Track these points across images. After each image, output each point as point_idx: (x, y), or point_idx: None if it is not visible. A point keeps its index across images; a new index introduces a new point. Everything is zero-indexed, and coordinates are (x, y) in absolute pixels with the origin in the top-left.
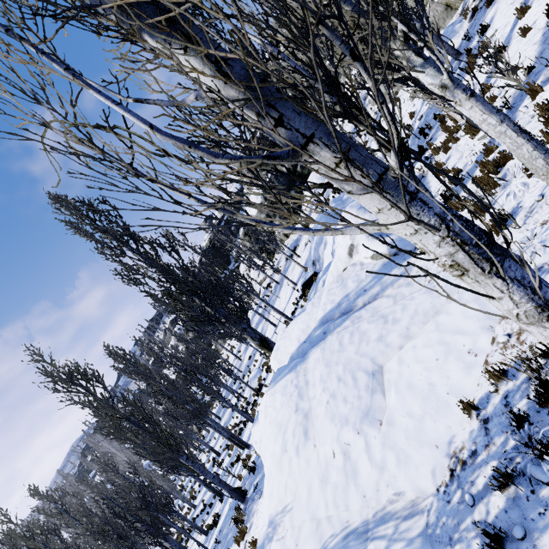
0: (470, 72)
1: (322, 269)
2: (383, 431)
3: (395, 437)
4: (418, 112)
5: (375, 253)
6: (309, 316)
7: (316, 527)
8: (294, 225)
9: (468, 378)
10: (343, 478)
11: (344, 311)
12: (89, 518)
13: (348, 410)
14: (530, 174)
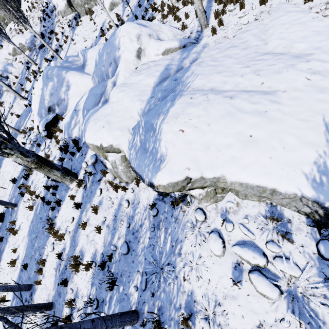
0: None
1: (68, 110)
2: (320, 51)
3: None
4: (122, 14)
5: (167, 48)
6: (135, 88)
7: None
8: None
9: (326, 22)
10: None
11: (177, 69)
12: None
13: (283, 64)
14: None
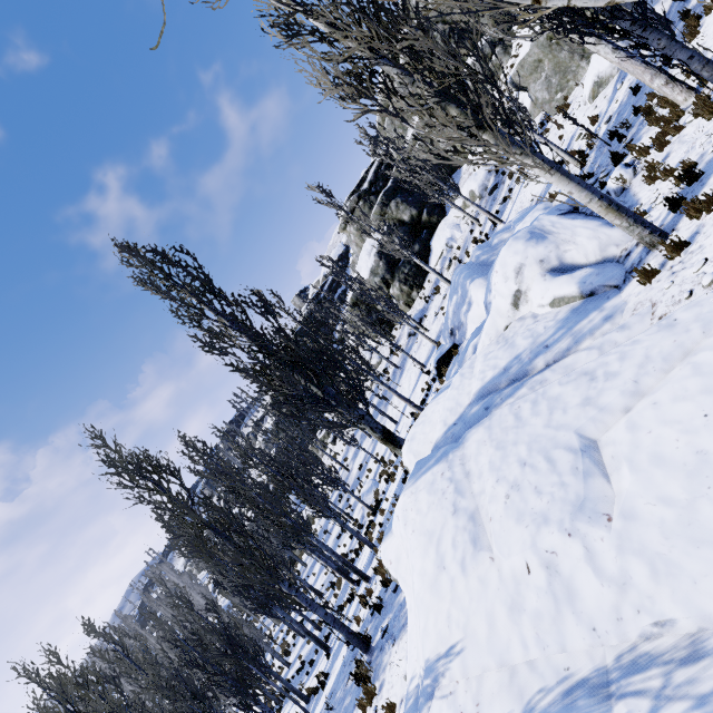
0: (690, 40)
1: (466, 339)
2: (617, 528)
3: (640, 536)
4: (603, 114)
5: (556, 297)
6: (458, 391)
7: (510, 678)
8: (419, 290)
9: None
10: (550, 602)
11: (515, 378)
12: (156, 667)
13: (546, 504)
14: None
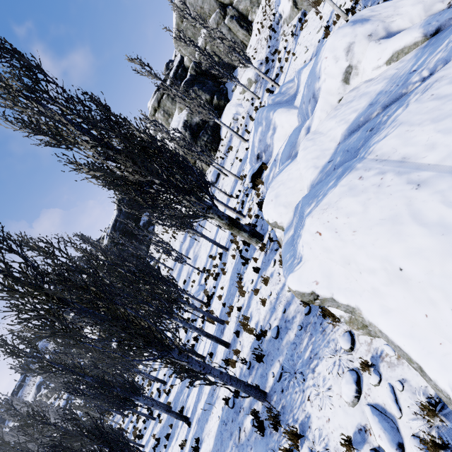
0: None
1: (272, 157)
2: None
3: None
4: None
5: (396, 51)
6: (317, 145)
7: None
8: (215, 153)
9: None
10: None
11: (388, 103)
12: None
13: None
14: None
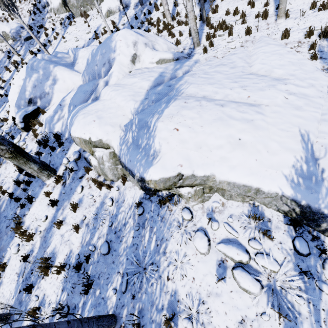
0: (156, 11)
1: (51, 104)
2: (294, 78)
3: (301, 76)
4: (118, 23)
5: (161, 58)
6: (128, 88)
7: (327, 121)
8: None
9: (298, 56)
10: (304, 99)
11: (171, 78)
12: None
13: (265, 83)
14: (244, 23)
